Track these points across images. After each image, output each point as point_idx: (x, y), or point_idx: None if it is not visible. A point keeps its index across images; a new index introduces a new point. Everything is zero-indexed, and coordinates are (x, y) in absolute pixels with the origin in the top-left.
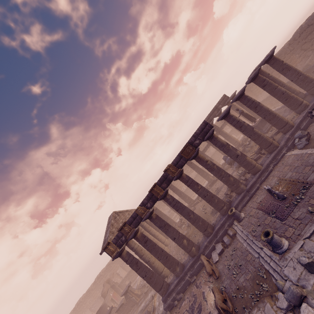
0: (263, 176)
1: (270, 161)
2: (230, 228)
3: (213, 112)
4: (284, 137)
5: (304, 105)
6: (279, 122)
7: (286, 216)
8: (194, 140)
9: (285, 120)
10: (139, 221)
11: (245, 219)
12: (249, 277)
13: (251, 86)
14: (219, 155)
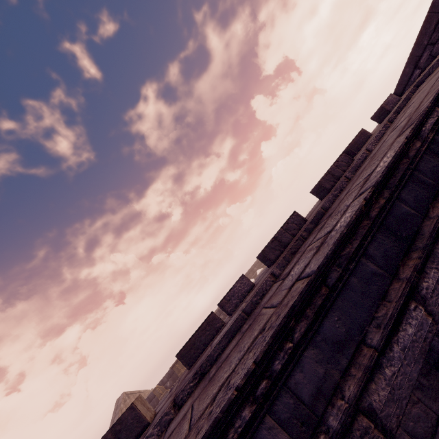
0: None
1: None
2: None
3: (248, 274)
4: None
5: None
6: None
7: None
8: (219, 314)
9: None
10: (155, 404)
11: None
12: None
13: None
14: None
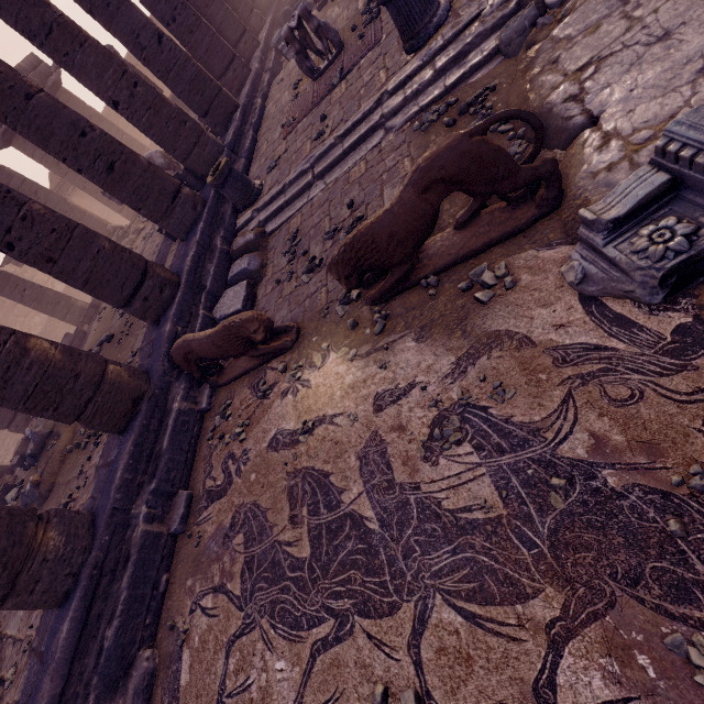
0: (252, 119)
1: (250, 90)
2: (237, 236)
3: None
4: (254, 58)
5: (259, 14)
6: (231, 17)
7: (376, 35)
8: None
9: (240, 19)
10: None
11: (271, 175)
12: (411, 163)
13: (115, 118)
14: (84, 299)
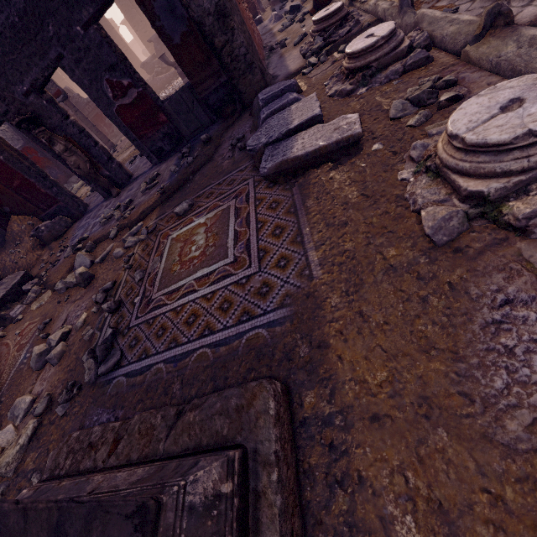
0: None
1: None
2: None
3: None
4: None
5: None
6: None
7: None
8: None
9: None
10: None
11: None
12: None
13: None
14: None
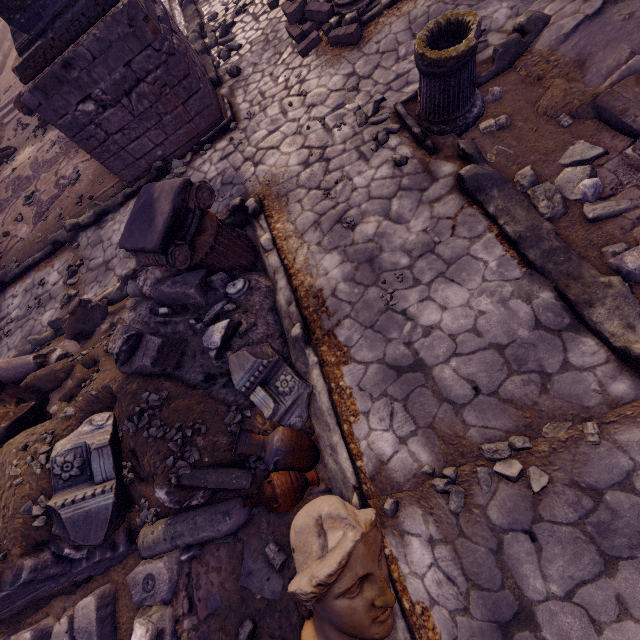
0: None
1: None
2: None
3: None
4: None
5: None
6: None
7: None
8: None
9: None
10: None
11: (6, 95)
12: None
13: None
14: None
